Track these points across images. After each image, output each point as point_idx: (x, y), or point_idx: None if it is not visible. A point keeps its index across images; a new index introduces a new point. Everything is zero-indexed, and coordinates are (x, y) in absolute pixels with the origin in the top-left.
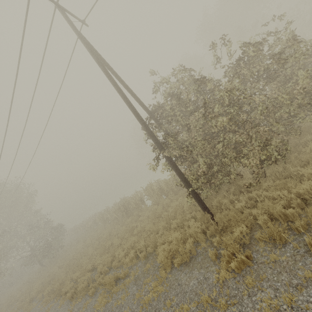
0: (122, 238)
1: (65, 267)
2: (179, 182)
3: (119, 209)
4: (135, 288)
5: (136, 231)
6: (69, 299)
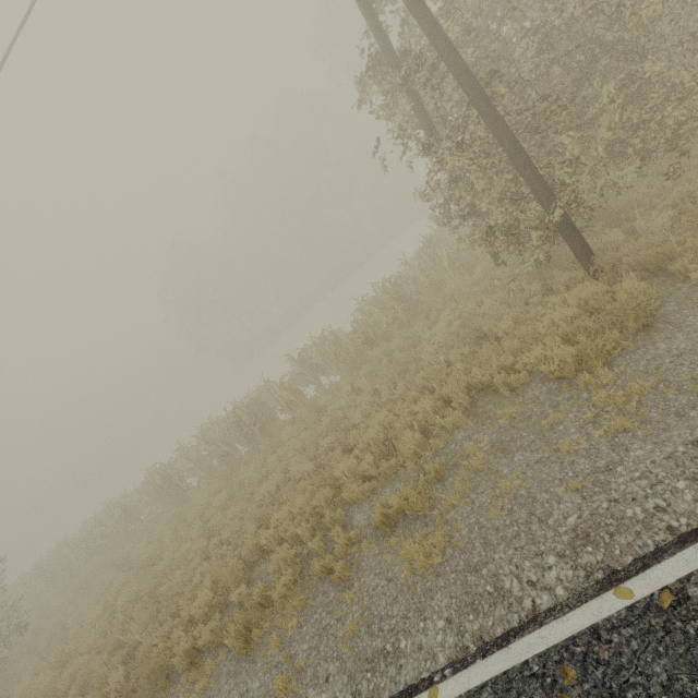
0: (312, 457)
1: (95, 643)
2: (501, 219)
3: (240, 423)
4: (523, 455)
5: (361, 414)
6: (242, 651)
